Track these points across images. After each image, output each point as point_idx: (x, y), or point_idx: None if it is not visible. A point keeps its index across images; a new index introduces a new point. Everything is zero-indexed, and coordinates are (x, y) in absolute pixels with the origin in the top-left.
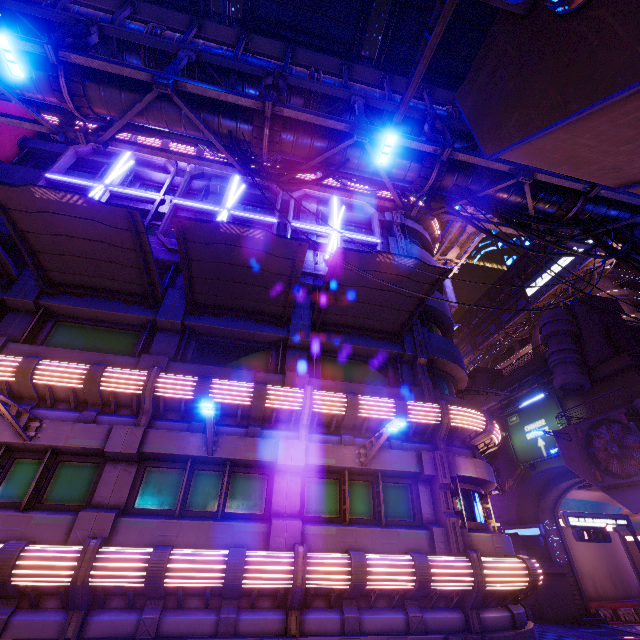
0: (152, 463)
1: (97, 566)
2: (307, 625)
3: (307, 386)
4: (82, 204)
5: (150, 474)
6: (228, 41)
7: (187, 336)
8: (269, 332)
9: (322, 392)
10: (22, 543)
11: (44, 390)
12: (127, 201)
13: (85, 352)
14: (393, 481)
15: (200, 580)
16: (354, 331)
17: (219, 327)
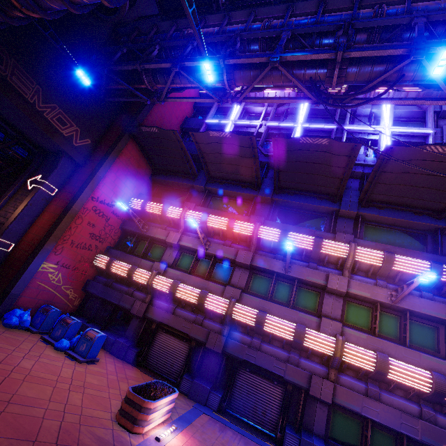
0: (256, 271)
1: (235, 310)
2: (341, 381)
3: (352, 243)
4: (229, 136)
5: (255, 277)
6: (311, 10)
7: (273, 206)
8: (325, 206)
9: (363, 248)
10: (207, 291)
11: (210, 229)
12: (242, 128)
13: (225, 212)
14: (420, 321)
15: (281, 332)
16: (396, 207)
17: (292, 201)
